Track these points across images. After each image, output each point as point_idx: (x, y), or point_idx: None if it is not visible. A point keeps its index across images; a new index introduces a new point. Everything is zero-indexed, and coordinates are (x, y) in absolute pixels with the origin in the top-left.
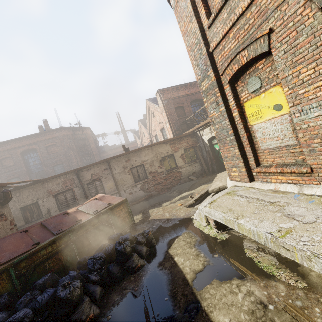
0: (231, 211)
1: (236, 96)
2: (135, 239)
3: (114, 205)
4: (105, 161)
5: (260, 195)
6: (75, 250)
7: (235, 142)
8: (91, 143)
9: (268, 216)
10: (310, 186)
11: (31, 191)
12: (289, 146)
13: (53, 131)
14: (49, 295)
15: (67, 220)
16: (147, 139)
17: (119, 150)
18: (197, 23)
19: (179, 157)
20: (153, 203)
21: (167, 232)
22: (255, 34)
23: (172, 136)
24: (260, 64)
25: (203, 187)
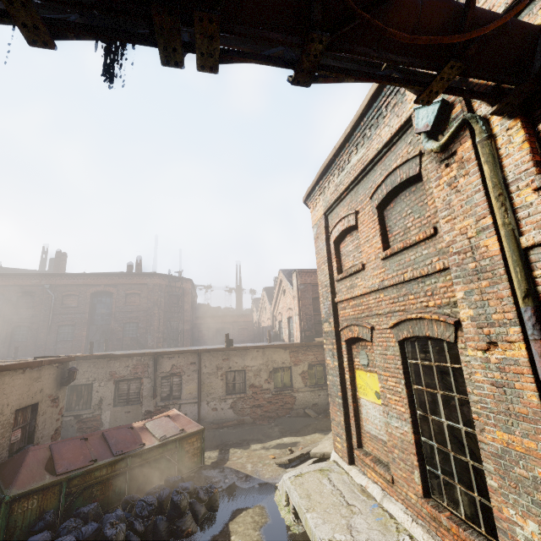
0: (308, 498)
1: (351, 358)
2: (196, 492)
3: (188, 433)
4: (197, 352)
5: (347, 489)
6: (126, 482)
7: (342, 407)
8: (187, 302)
9: (335, 519)
10: (390, 500)
11: (92, 367)
12: (383, 441)
13: (144, 274)
14: (93, 529)
15: (130, 437)
16: (267, 318)
17: (223, 319)
18: (328, 271)
19: (299, 375)
20: (240, 436)
21: (238, 495)
22: (365, 320)
23: (299, 336)
24: (369, 344)
25: (315, 438)
